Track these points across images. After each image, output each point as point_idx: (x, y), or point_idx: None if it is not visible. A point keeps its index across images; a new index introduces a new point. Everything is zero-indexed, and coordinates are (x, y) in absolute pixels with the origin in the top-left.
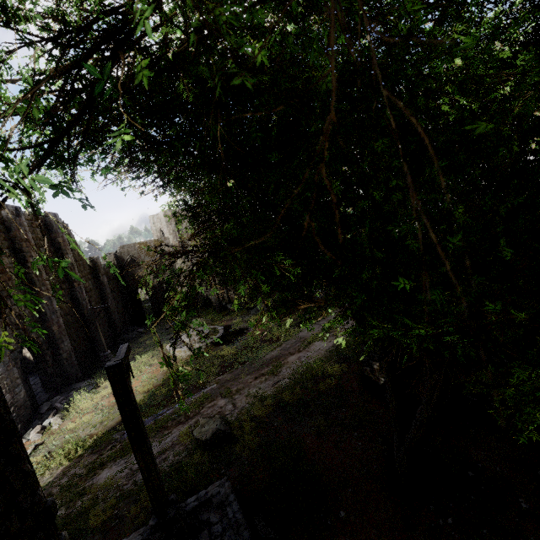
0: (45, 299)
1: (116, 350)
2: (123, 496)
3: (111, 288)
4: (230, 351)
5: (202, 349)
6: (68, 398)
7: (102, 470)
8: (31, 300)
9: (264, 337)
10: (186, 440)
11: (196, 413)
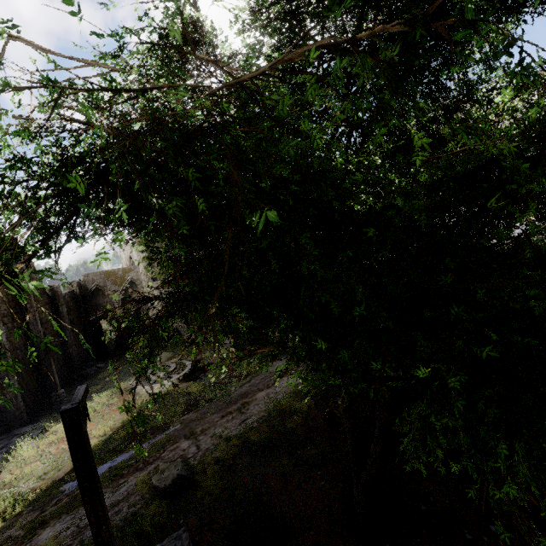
0: None
1: (71, 388)
2: None
3: (71, 319)
4: (197, 388)
5: (168, 386)
6: (9, 446)
7: (43, 529)
8: None
9: (233, 372)
10: (143, 488)
11: (156, 458)
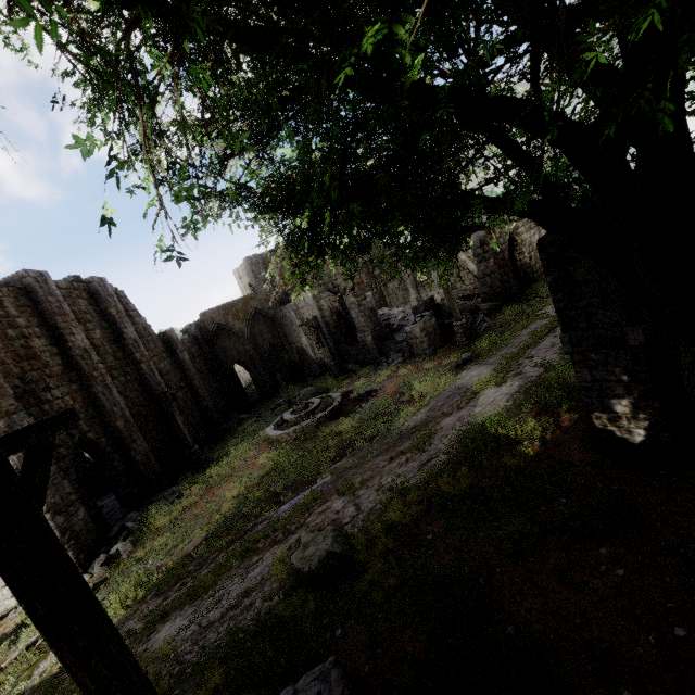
0: (99, 387)
1: (212, 445)
2: (182, 676)
3: (198, 368)
4: (351, 424)
5: (313, 428)
6: (146, 514)
7: (162, 625)
8: (82, 391)
9: (401, 397)
10: (280, 571)
11: (299, 525)
